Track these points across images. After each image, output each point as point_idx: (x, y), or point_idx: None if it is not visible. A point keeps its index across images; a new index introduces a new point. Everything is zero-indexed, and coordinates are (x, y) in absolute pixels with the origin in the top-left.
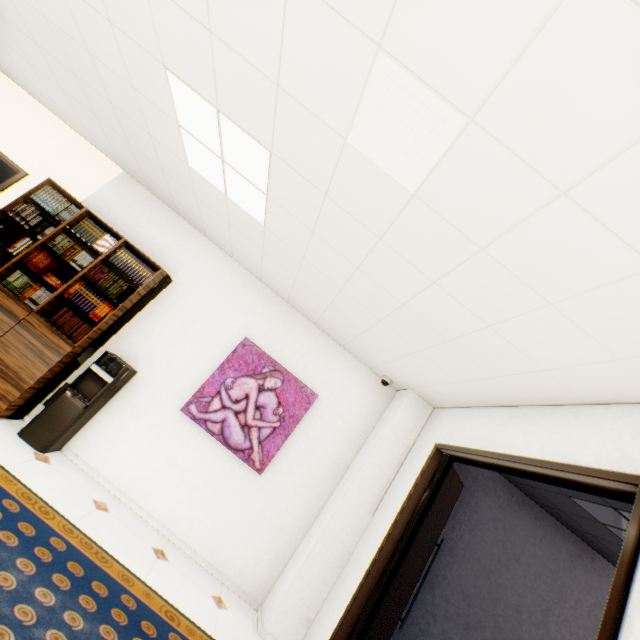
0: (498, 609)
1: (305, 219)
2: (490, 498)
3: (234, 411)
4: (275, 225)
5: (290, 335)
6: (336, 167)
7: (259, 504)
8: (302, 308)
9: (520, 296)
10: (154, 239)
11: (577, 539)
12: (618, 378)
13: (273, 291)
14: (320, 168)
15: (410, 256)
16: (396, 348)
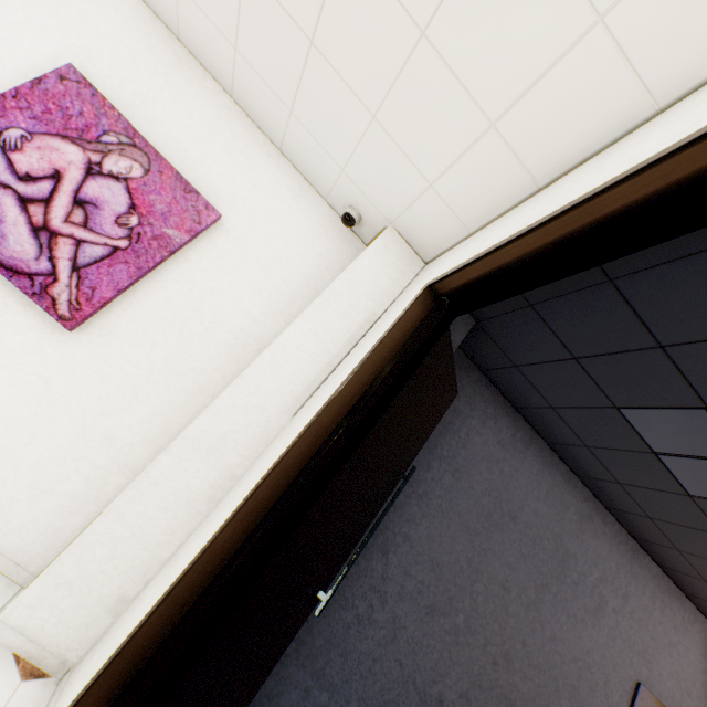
0: (479, 585)
1: None
2: (488, 430)
3: (18, 195)
4: None
5: (177, 100)
6: None
7: (60, 387)
8: (203, 41)
9: None
10: None
11: (590, 496)
12: None
13: (151, 10)
14: None
15: None
16: (374, 65)
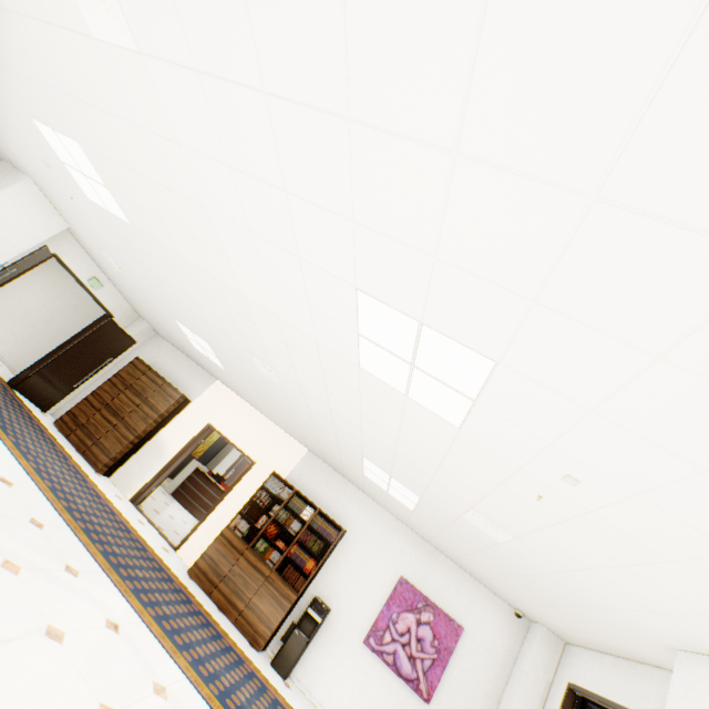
0: None
1: (441, 521)
2: None
3: (401, 643)
4: (420, 514)
5: (434, 571)
6: (458, 518)
7: None
8: (440, 549)
9: (573, 597)
10: (331, 499)
11: None
12: (649, 652)
13: (416, 532)
14: (449, 514)
15: (508, 559)
16: (518, 595)
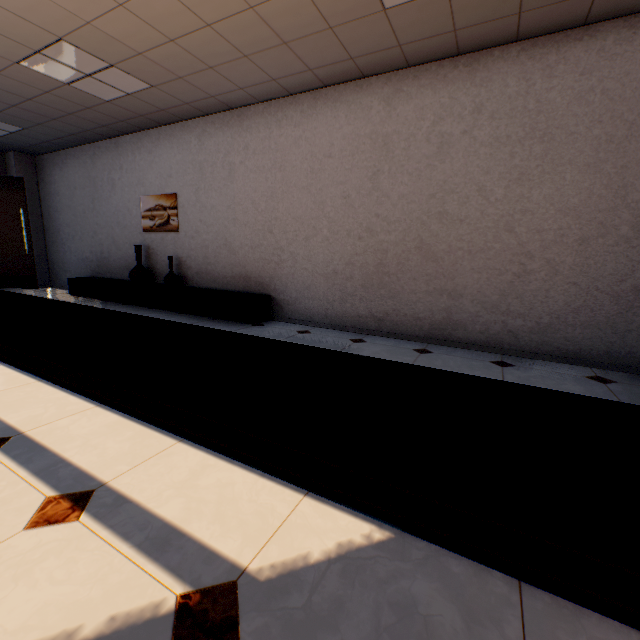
0: (79, 220)
1: None
2: (57, 170)
3: None
4: None
5: None
6: None
7: None
8: None
9: None
10: None
11: (91, 146)
12: None
13: None
14: None
15: None
16: None
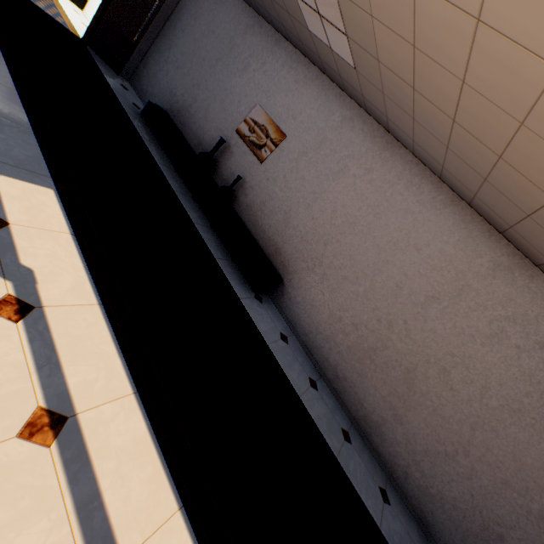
0: (195, 60)
1: None
2: None
3: None
4: None
5: None
6: None
7: None
8: None
9: None
10: None
11: (256, 16)
12: None
13: None
14: None
15: None
16: None
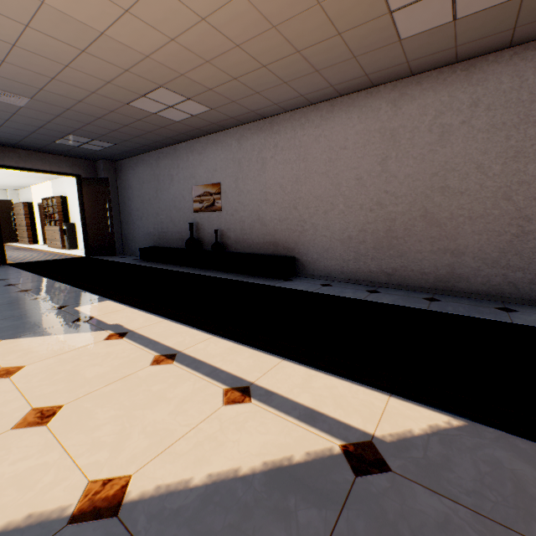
0: (146, 205)
1: None
2: (131, 170)
3: None
4: None
5: None
6: None
7: None
8: None
9: None
10: (61, 190)
11: (156, 152)
12: None
13: None
14: None
15: None
16: None
